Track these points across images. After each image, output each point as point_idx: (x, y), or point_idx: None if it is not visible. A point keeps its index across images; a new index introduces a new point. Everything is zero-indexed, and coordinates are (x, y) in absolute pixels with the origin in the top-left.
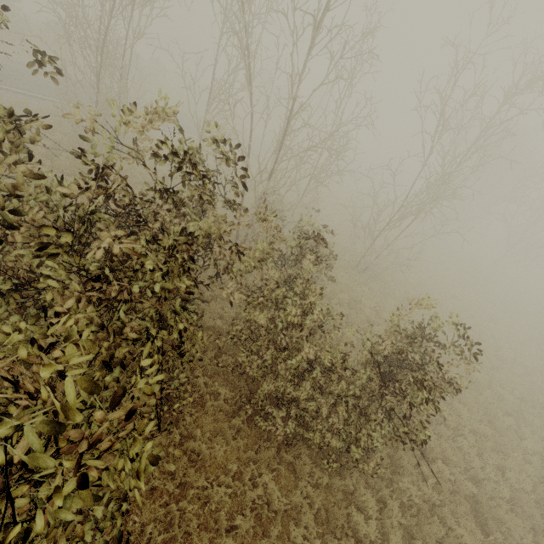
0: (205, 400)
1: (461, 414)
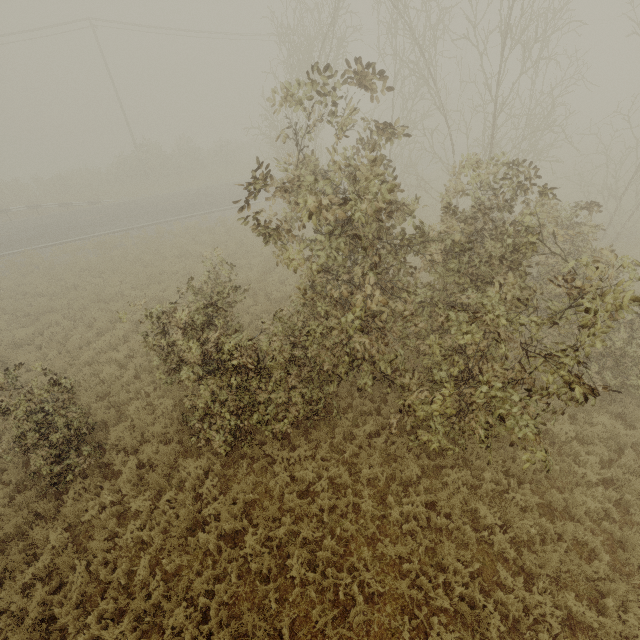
0: None
1: None
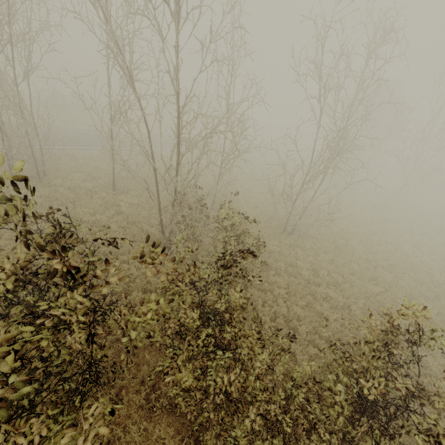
0: None
1: (428, 365)
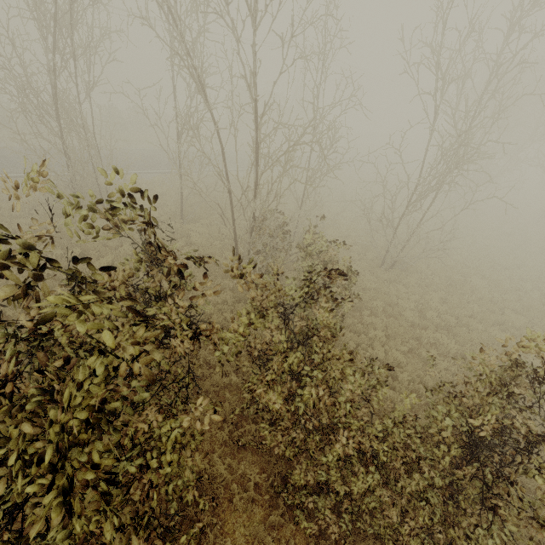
0: (232, 492)
1: None
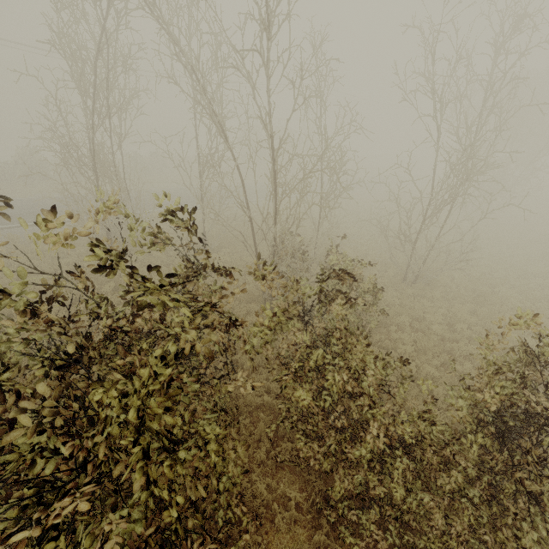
0: (273, 512)
1: None
